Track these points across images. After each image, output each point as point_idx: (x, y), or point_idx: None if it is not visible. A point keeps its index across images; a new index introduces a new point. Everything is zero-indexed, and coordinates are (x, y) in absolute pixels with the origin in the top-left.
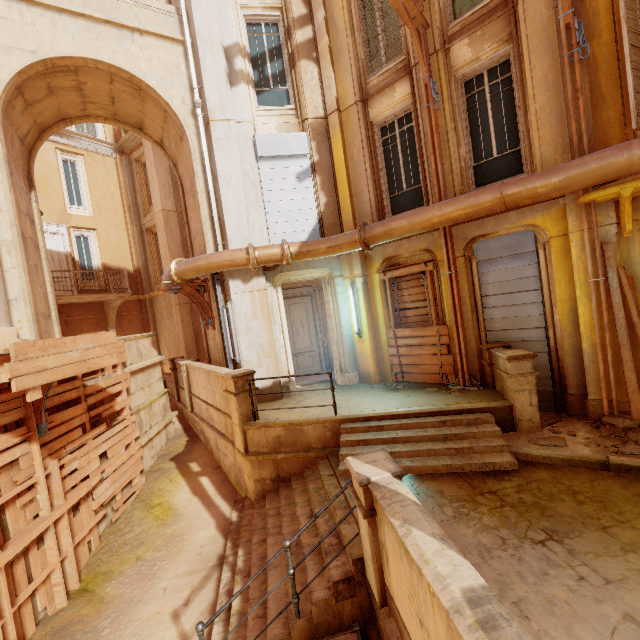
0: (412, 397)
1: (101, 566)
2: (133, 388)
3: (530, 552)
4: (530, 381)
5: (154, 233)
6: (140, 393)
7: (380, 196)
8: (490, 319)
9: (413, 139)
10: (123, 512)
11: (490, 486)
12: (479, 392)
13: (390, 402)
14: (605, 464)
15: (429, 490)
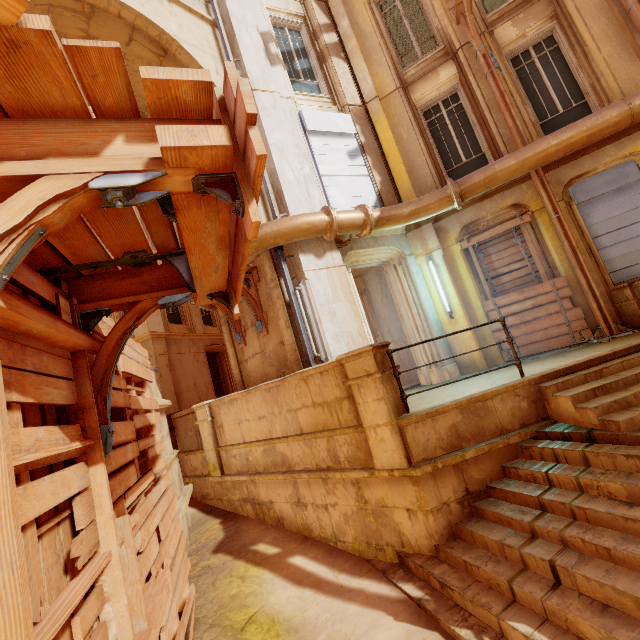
0: (572, 353)
1: None
2: None
3: None
4: None
5: None
6: None
7: (440, 169)
8: (609, 260)
9: (464, 115)
10: None
11: None
12: None
13: (557, 360)
14: None
15: None
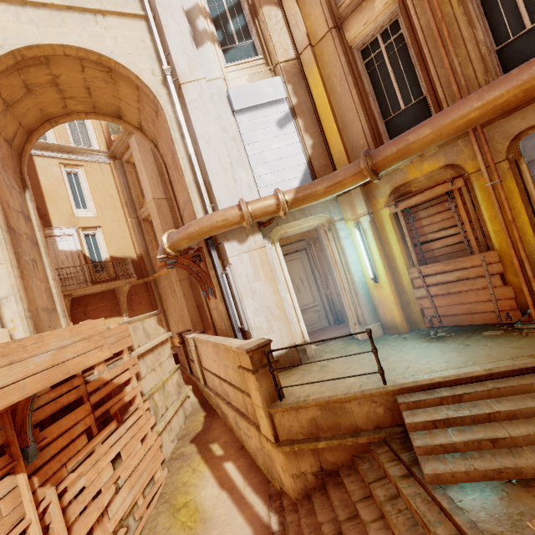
0: (474, 346)
1: None
2: (143, 371)
3: None
4: None
5: (150, 221)
6: (151, 375)
7: (374, 122)
8: None
9: (404, 48)
10: (147, 519)
11: None
12: None
13: (447, 357)
14: None
15: None
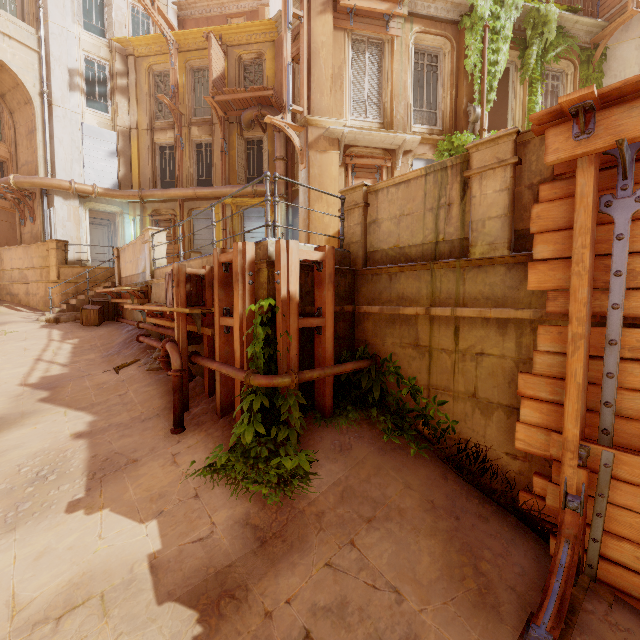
0: None
1: None
2: None
3: None
4: None
5: None
6: None
7: (155, 179)
8: (196, 244)
9: (174, 158)
10: None
11: None
12: None
13: None
14: None
15: None
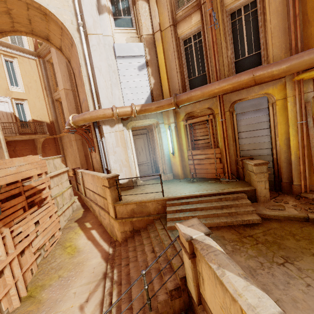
0: (202, 186)
1: (39, 282)
2: (52, 185)
3: (277, 270)
4: (265, 176)
5: (60, 102)
6: (56, 188)
7: (183, 79)
8: (242, 144)
9: (201, 47)
10: (50, 251)
11: (248, 232)
12: (237, 182)
13: (191, 189)
14: (307, 218)
15: (216, 236)
